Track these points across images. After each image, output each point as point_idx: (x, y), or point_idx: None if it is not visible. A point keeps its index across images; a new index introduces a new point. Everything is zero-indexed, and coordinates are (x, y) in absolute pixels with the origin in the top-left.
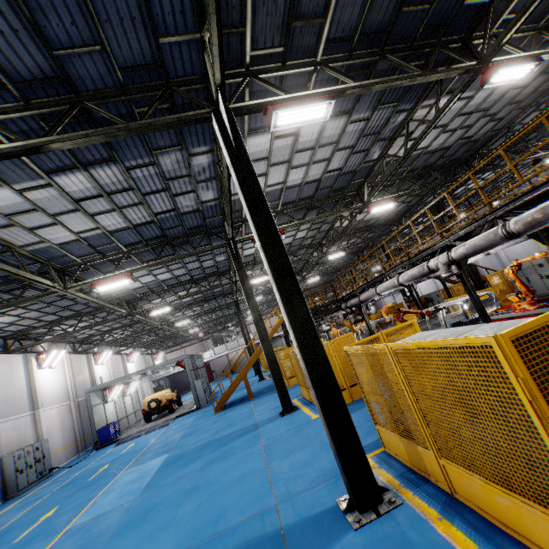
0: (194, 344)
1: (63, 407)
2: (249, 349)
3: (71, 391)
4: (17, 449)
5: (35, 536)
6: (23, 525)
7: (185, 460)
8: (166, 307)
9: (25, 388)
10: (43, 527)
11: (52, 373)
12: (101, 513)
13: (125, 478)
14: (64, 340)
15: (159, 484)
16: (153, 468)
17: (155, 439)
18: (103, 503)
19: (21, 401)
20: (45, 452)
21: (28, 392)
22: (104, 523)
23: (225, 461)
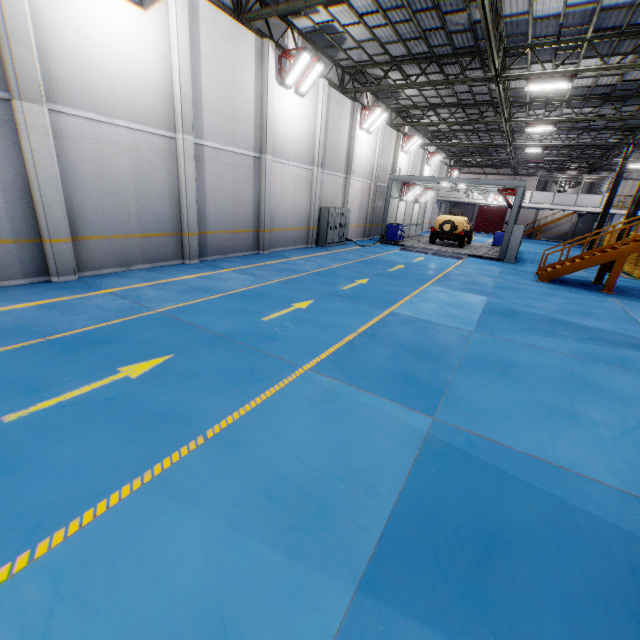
0: (502, 175)
1: (365, 184)
2: (602, 217)
3: (375, 170)
4: (329, 206)
5: (360, 297)
6: (342, 278)
7: (527, 324)
8: (563, 81)
9: (345, 145)
10: (363, 292)
11: (367, 140)
12: (428, 320)
13: (437, 294)
14: (386, 100)
15: (499, 333)
16: (475, 305)
17: (452, 268)
18: (424, 309)
19: (339, 159)
20: (346, 221)
21: (346, 151)
22: (440, 337)
23: (628, 374)
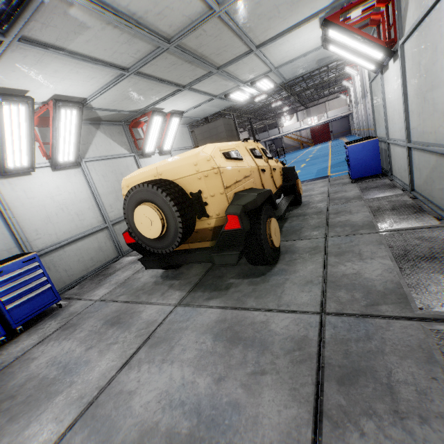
0: None
1: None
2: None
3: None
4: None
5: None
6: None
7: None
8: None
9: None
10: None
11: None
12: None
13: None
14: None
15: None
16: None
17: None
18: None
19: None
20: None
21: None
22: None
23: None
